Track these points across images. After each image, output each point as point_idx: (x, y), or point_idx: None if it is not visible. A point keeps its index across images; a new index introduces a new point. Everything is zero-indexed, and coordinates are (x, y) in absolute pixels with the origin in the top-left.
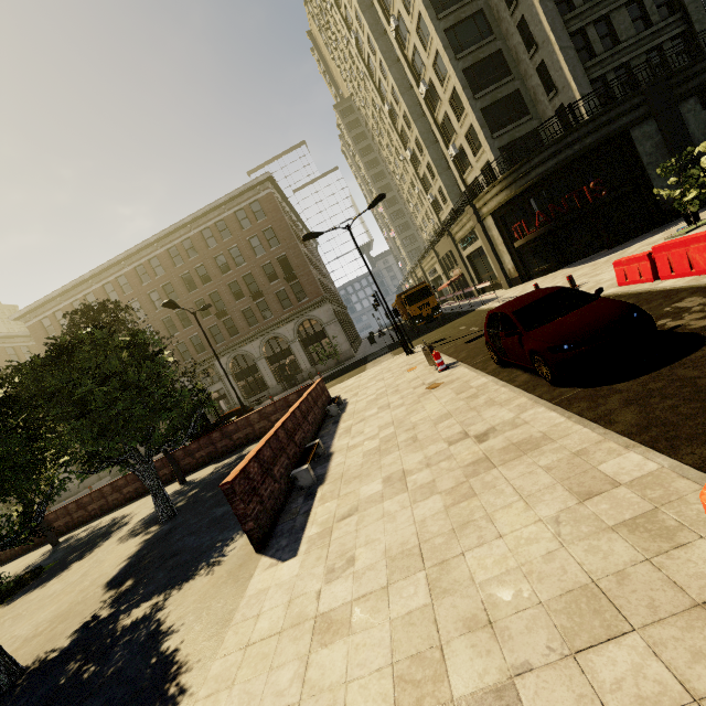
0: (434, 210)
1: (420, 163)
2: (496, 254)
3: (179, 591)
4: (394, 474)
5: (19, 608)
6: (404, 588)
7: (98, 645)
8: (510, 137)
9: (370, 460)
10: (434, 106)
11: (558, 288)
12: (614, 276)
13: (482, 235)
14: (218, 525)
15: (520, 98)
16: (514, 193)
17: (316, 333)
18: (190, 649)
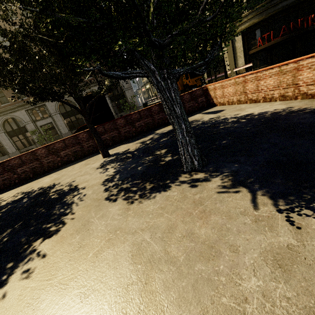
0: None
1: None
2: (235, 58)
3: None
4: None
5: None
6: None
7: None
8: None
9: None
10: None
11: None
12: None
13: (229, 46)
14: None
15: None
16: (264, 17)
17: (119, 94)
18: None
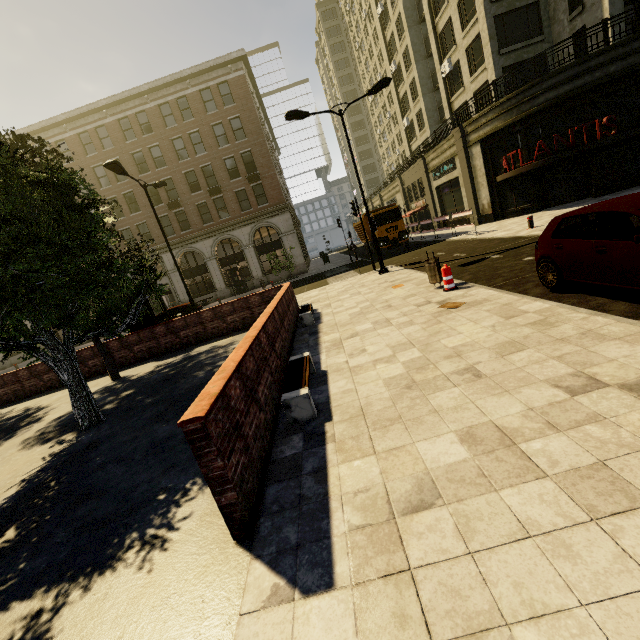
0: (406, 136)
1: (404, 81)
2: (474, 186)
3: (83, 597)
4: (479, 431)
5: None
6: None
7: None
8: (517, 57)
9: (404, 394)
10: (436, 9)
11: None
12: None
13: (464, 164)
14: (161, 456)
15: (537, 13)
16: (514, 118)
17: (272, 242)
18: None
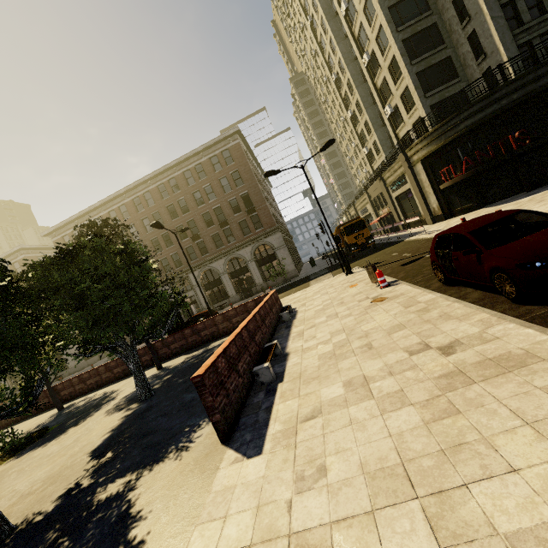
0: (368, 160)
1: (359, 122)
2: (423, 195)
3: (149, 473)
4: (354, 379)
5: (24, 463)
6: (395, 519)
7: (75, 517)
8: (440, 96)
9: (326, 363)
10: (374, 73)
11: (516, 210)
12: (546, 210)
13: (411, 179)
14: (187, 410)
15: (450, 64)
16: (443, 142)
17: (268, 255)
18: (155, 544)
